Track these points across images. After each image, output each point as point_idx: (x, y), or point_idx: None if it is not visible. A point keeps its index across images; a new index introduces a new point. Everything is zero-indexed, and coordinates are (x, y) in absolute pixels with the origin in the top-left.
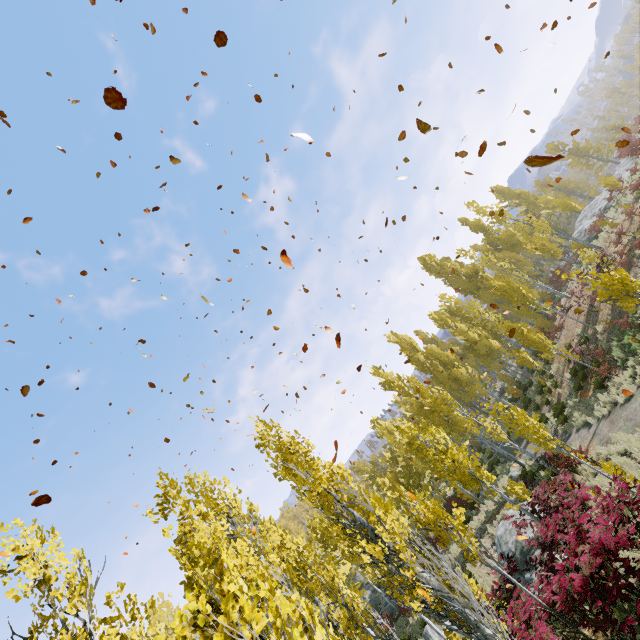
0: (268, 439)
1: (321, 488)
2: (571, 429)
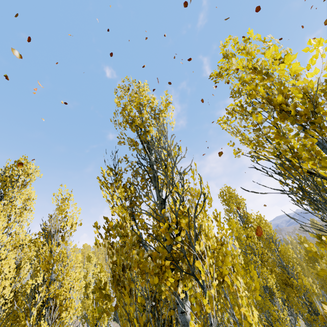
0: None
1: None
2: None
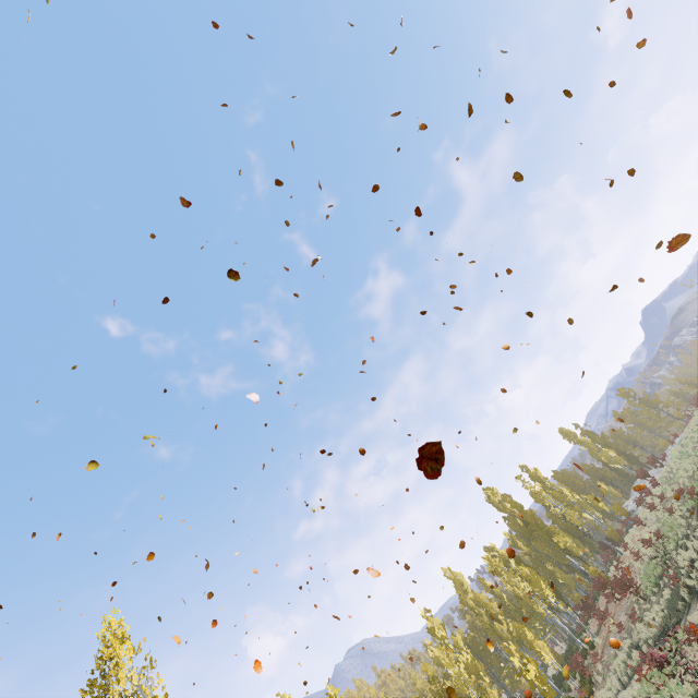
0: None
1: None
2: None
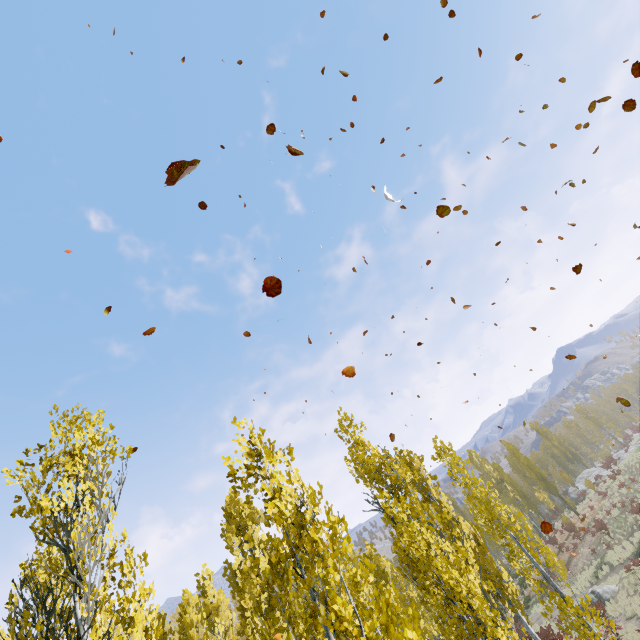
0: None
1: None
2: (529, 613)
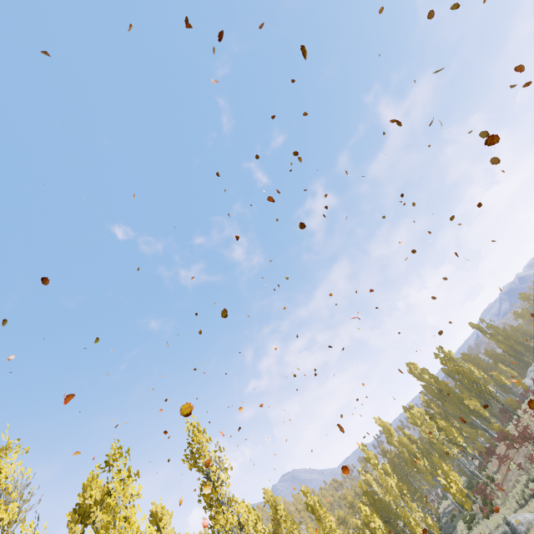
0: (311, 502)
1: (327, 530)
2: None
